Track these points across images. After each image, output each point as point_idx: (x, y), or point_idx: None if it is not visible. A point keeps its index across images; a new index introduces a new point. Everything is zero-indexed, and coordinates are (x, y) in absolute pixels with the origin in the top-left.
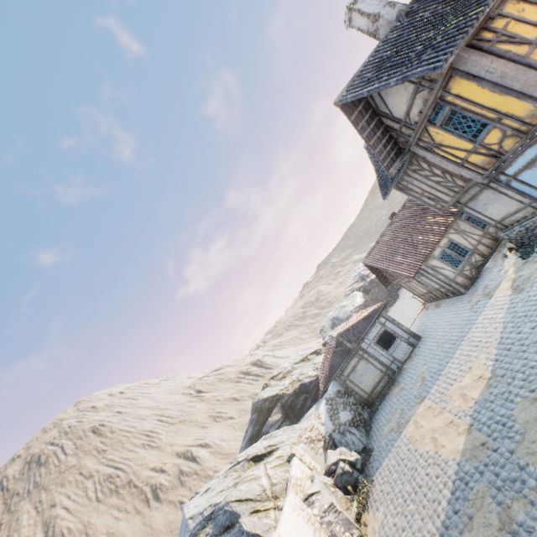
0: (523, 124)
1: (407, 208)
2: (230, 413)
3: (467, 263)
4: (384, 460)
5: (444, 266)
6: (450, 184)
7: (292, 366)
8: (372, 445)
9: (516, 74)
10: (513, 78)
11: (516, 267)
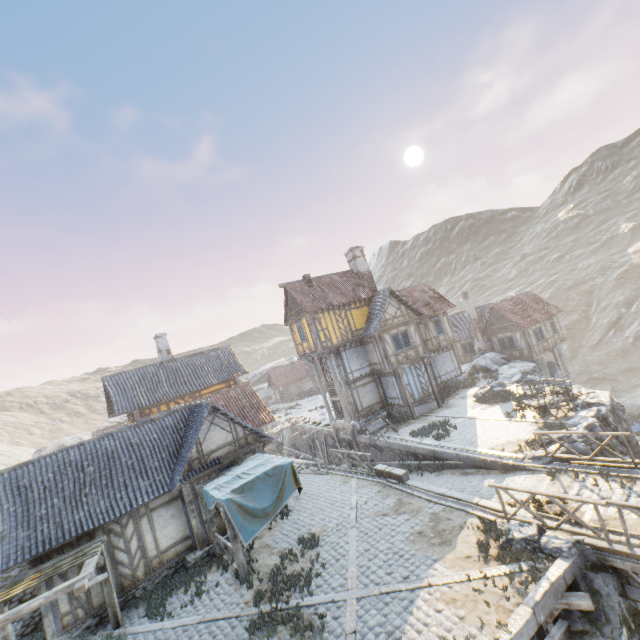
0: None
1: None
2: None
3: None
4: None
5: None
6: None
7: None
8: None
9: None
10: None
11: None
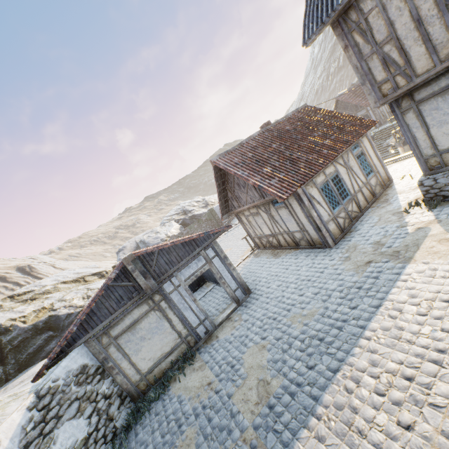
0: None
1: (289, 121)
2: None
3: (344, 208)
4: None
5: (322, 201)
6: None
7: (55, 285)
8: None
9: None
10: None
11: None
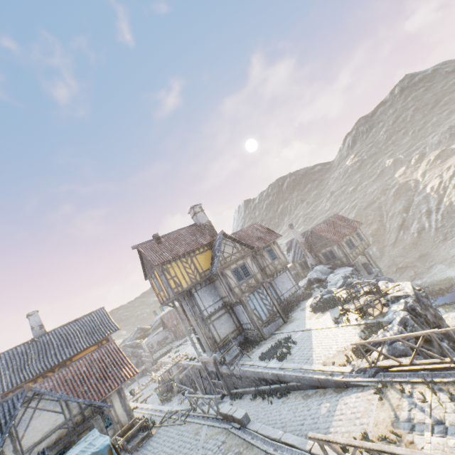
0: None
1: None
2: None
3: None
4: None
5: None
6: None
7: None
8: None
9: None
10: None
11: None
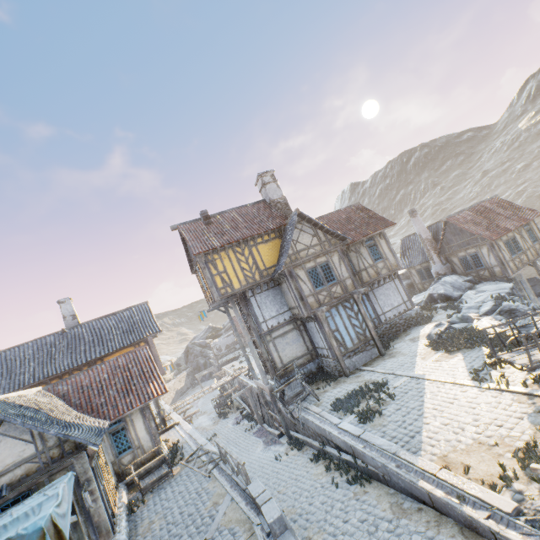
0: None
1: None
2: None
3: None
4: None
5: None
6: None
7: None
8: None
9: None
10: None
11: None
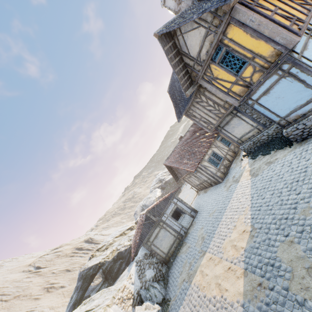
0: (266, 62)
1: (189, 134)
2: (62, 282)
3: (222, 164)
4: (180, 308)
5: (210, 166)
6: (217, 111)
7: (113, 239)
8: (169, 296)
9: (267, 23)
10: (265, 26)
11: (250, 164)
